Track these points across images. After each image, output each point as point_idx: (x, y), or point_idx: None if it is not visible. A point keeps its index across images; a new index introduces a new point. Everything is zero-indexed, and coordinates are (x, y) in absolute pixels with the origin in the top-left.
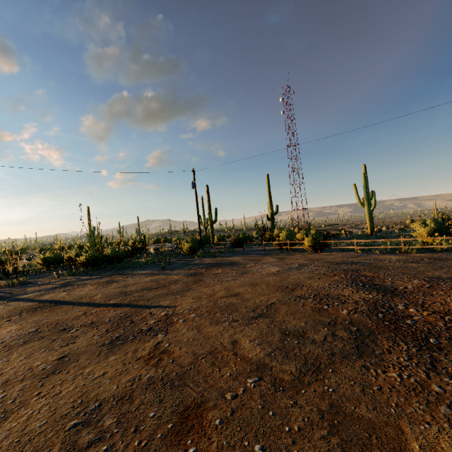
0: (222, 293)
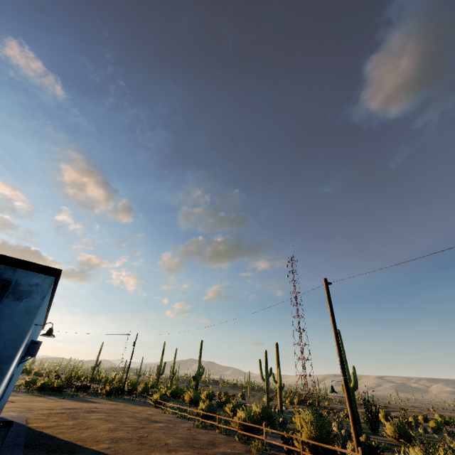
0: (40, 404)
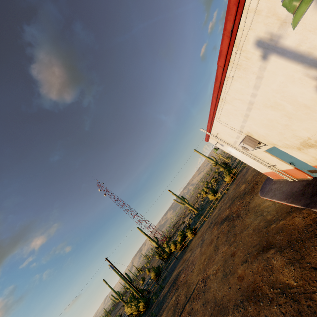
0: (201, 265)
